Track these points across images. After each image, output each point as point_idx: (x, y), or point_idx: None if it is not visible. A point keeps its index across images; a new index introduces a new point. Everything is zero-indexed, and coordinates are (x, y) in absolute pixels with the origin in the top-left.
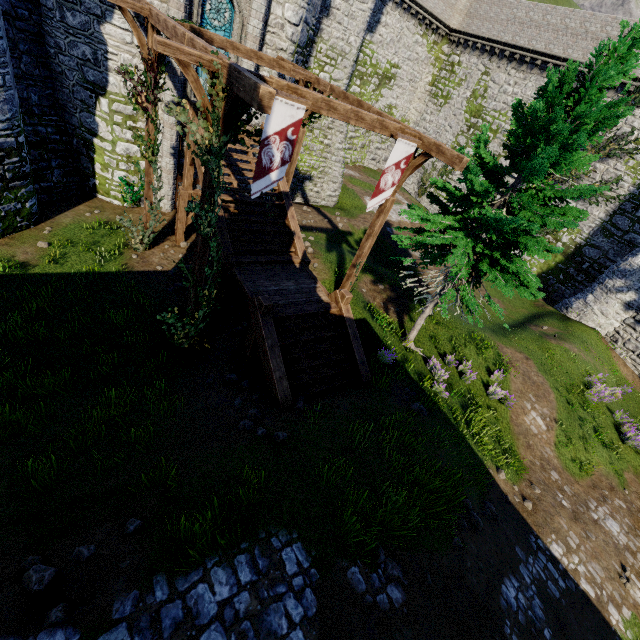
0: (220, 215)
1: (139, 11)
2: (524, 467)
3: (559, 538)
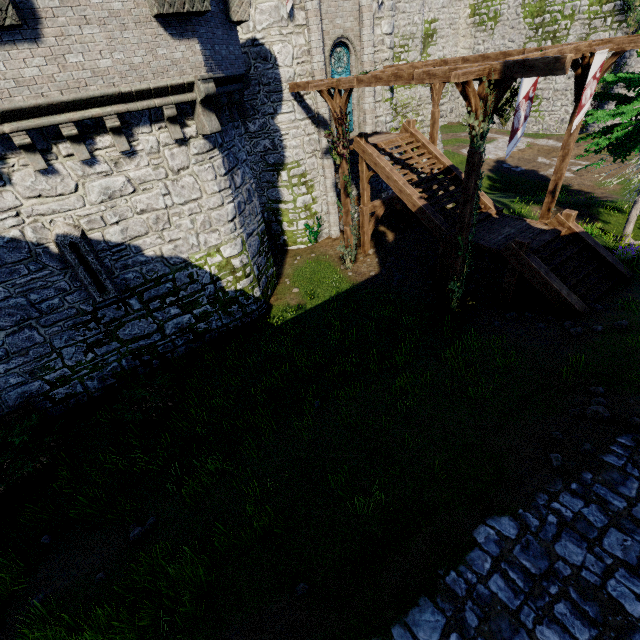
0: (425, 204)
1: (330, 86)
2: None
3: None
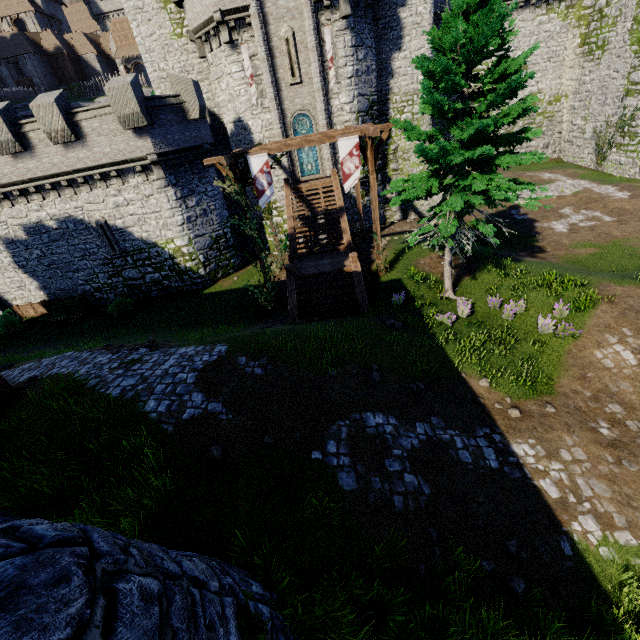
0: (292, 233)
1: None
2: (552, 392)
3: (542, 445)
